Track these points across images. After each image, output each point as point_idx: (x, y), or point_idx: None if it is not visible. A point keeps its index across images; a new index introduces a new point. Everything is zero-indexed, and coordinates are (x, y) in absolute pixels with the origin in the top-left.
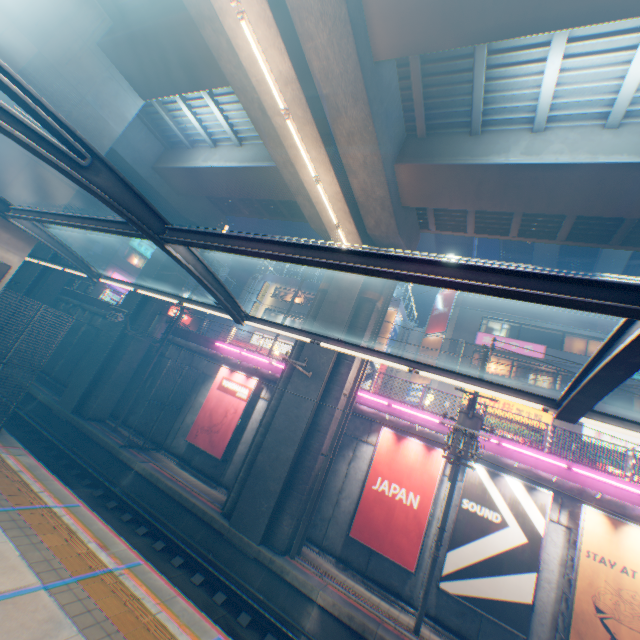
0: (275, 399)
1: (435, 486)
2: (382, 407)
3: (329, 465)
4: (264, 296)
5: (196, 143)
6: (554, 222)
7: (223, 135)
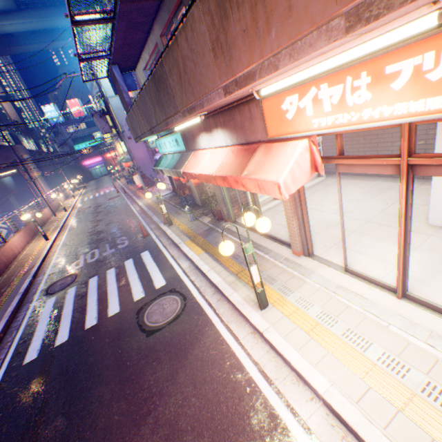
0: None
1: None
2: None
3: None
4: None
5: None
6: None
7: None
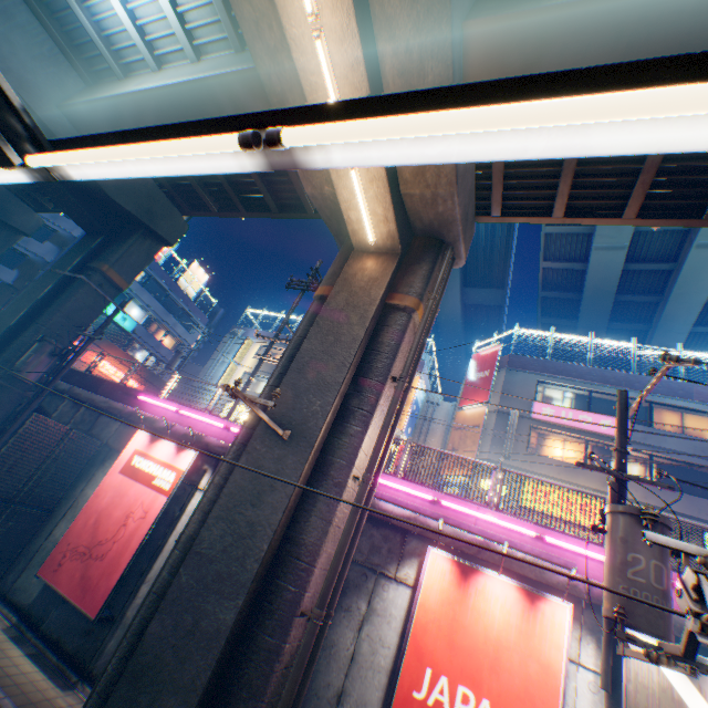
0: (214, 487)
1: (559, 694)
2: (422, 506)
3: (317, 640)
4: (244, 356)
5: (132, 72)
6: (705, 185)
7: (171, 47)
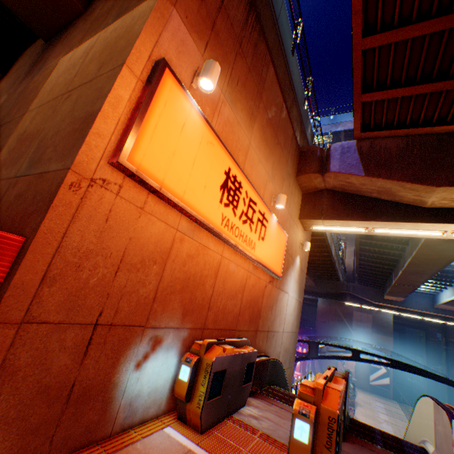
0: None
1: None
2: None
3: None
4: None
5: None
6: None
7: None
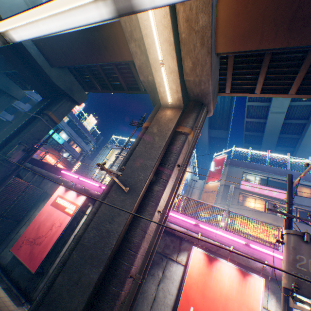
0: (92, 213)
1: None
2: (190, 226)
3: (137, 290)
4: (110, 156)
5: None
6: None
7: None
